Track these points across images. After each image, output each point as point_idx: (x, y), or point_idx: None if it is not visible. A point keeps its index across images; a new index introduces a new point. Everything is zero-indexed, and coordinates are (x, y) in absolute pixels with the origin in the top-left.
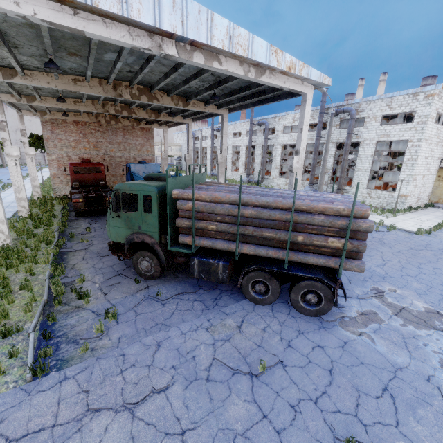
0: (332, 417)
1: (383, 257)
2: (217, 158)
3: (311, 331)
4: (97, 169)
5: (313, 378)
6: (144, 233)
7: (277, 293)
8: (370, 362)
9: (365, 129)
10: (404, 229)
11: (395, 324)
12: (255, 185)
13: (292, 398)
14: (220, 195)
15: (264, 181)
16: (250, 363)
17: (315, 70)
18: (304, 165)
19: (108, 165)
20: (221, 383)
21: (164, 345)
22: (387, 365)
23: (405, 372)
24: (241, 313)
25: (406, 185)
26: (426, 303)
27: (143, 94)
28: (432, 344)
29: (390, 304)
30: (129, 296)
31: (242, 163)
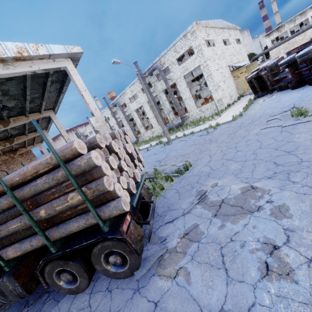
0: None
1: (210, 154)
2: None
3: (122, 308)
4: None
5: None
6: None
7: (83, 272)
8: None
9: (173, 73)
10: (225, 122)
11: (214, 231)
12: (134, 145)
13: None
14: None
15: (140, 139)
16: None
17: (55, 45)
18: (155, 115)
19: None
20: None
21: None
22: None
23: None
24: None
25: (217, 93)
26: (241, 182)
27: None
28: (250, 238)
29: (211, 204)
30: None
31: None
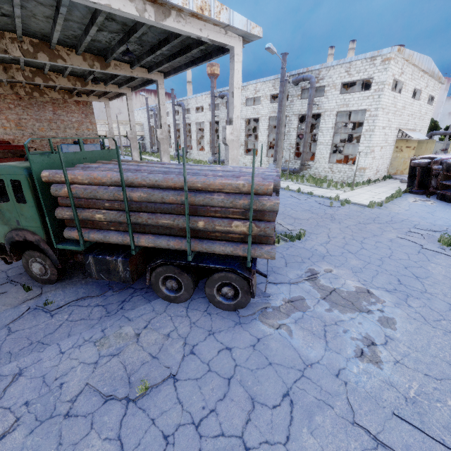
0: (211, 445)
1: (329, 234)
2: (156, 133)
3: (224, 330)
4: (25, 152)
5: (206, 393)
6: (25, 229)
7: (191, 288)
8: (280, 361)
9: (326, 99)
10: (358, 203)
11: (320, 310)
12: None
13: (170, 425)
14: (99, 175)
15: None
16: (133, 383)
17: (239, 15)
18: (268, 141)
19: (39, 148)
20: (84, 417)
21: (27, 373)
22: (298, 362)
23: (314, 369)
24: (148, 317)
25: (365, 158)
26: (358, 282)
27: (40, 51)
28: (353, 329)
29: (321, 286)
30: (9, 309)
31: (207, 141)
